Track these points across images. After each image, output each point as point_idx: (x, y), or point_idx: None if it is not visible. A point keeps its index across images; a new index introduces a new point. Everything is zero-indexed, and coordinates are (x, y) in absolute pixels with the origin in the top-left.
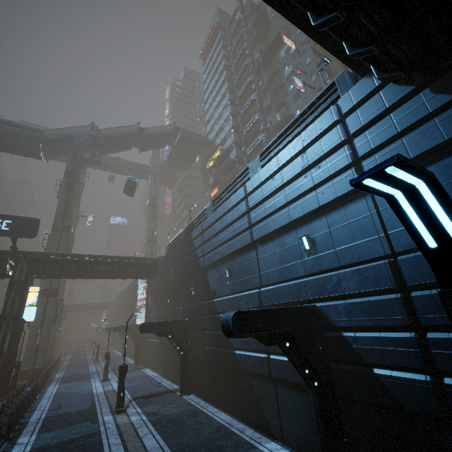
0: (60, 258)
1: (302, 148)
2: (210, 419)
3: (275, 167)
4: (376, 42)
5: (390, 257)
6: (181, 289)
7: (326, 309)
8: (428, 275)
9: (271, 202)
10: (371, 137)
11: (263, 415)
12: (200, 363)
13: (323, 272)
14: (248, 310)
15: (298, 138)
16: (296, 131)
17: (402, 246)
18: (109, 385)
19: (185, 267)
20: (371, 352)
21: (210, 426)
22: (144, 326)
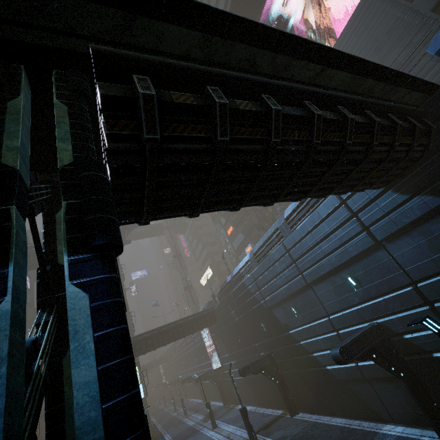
0: (143, 337)
1: (322, 219)
2: (330, 426)
3: (304, 231)
4: (360, 190)
5: (412, 283)
6: (249, 328)
7: (386, 323)
8: (438, 293)
9: (312, 255)
10: (369, 215)
11: (370, 408)
12: (296, 385)
13: (371, 297)
14: (345, 344)
15: (316, 213)
16: (310, 205)
17: (416, 277)
18: (223, 430)
19: (247, 310)
20: (427, 344)
21: (334, 430)
22: (242, 371)
